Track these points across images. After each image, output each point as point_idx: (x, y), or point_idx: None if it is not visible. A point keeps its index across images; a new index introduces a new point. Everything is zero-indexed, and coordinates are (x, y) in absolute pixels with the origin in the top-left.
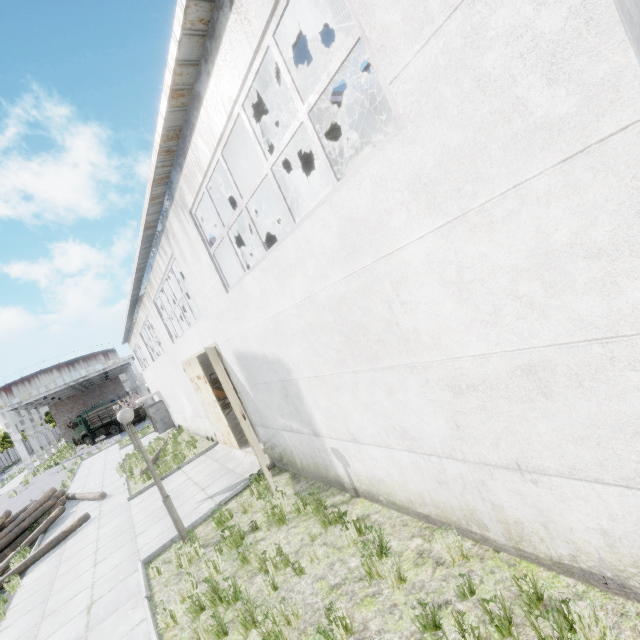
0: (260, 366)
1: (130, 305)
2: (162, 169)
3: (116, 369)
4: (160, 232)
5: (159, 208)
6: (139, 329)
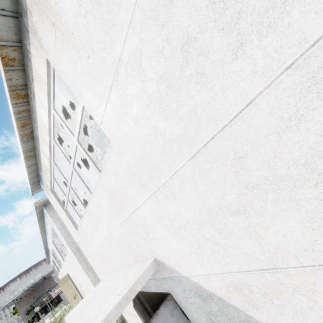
0: (76, 281)
1: (46, 254)
2: (43, 234)
3: (49, 273)
4: (48, 240)
5: (46, 237)
6: (52, 260)
